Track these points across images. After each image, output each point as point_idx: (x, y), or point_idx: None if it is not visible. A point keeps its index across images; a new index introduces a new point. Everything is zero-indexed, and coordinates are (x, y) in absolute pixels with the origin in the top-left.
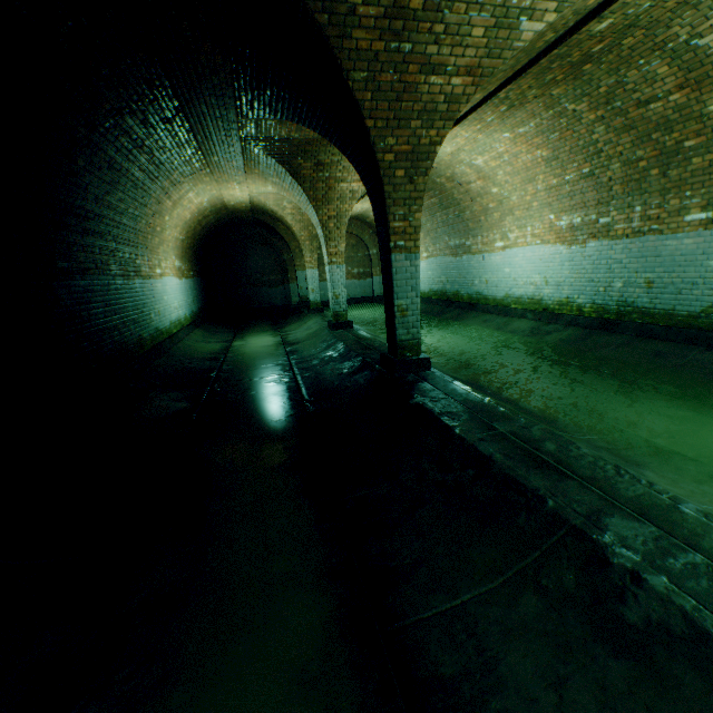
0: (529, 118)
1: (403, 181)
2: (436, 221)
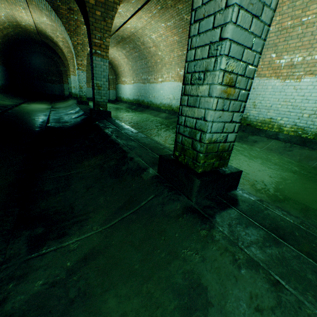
0: (171, 18)
1: (100, 18)
2: (137, 65)
